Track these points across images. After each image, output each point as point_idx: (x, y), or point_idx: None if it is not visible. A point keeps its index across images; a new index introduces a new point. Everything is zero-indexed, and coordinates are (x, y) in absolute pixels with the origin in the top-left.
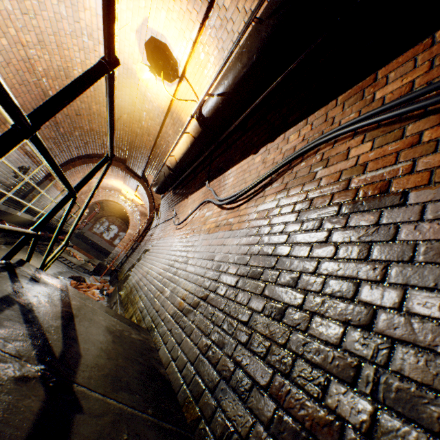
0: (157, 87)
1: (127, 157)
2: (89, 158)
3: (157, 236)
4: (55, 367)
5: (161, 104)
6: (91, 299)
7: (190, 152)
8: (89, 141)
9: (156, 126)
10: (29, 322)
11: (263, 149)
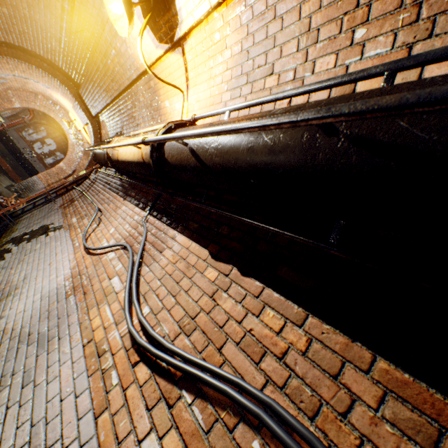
0: (139, 31)
1: (81, 84)
2: (26, 53)
3: (72, 214)
4: None
5: (138, 58)
6: None
7: (136, 168)
8: (26, 31)
9: (125, 78)
10: None
11: (225, 266)
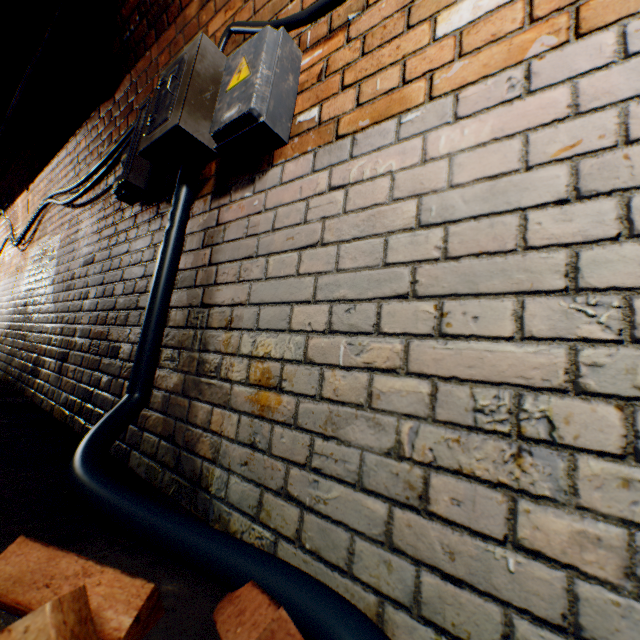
0: None
1: None
2: None
3: None
4: None
5: None
6: None
7: None
8: None
9: None
10: None
11: (32, 188)
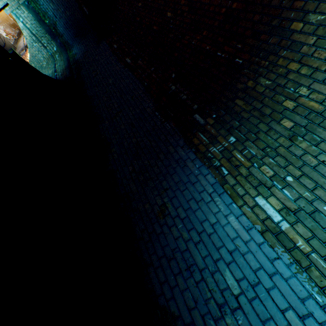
0: None
1: None
2: None
3: None
4: (5, 44)
5: None
6: (8, 40)
7: None
8: None
9: None
10: (3, 41)
11: None
